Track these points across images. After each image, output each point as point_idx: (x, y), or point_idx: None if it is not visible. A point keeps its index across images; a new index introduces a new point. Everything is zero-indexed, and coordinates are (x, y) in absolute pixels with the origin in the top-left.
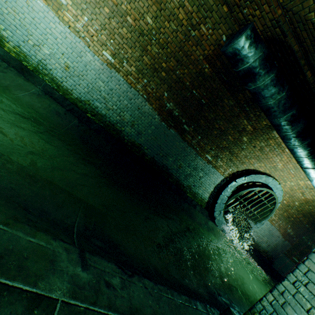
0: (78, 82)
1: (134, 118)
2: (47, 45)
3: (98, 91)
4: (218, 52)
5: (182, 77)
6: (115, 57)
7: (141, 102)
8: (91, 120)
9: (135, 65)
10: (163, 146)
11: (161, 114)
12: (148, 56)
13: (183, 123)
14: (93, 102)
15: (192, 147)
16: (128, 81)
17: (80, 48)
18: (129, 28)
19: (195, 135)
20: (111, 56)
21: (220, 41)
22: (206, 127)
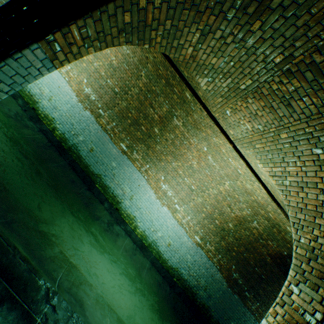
0: (173, 254)
1: (207, 283)
2: (161, 230)
3: (186, 261)
4: (279, 255)
5: (247, 257)
6: (202, 239)
7: (214, 270)
8: (176, 284)
9: (214, 245)
10: (227, 309)
11: (228, 281)
12: (224, 241)
13: (245, 290)
14: (180, 268)
15: (251, 312)
16: (208, 255)
17: (181, 233)
18: (215, 225)
19: (254, 301)
20: (200, 238)
21: (282, 252)
22: (264, 295)
